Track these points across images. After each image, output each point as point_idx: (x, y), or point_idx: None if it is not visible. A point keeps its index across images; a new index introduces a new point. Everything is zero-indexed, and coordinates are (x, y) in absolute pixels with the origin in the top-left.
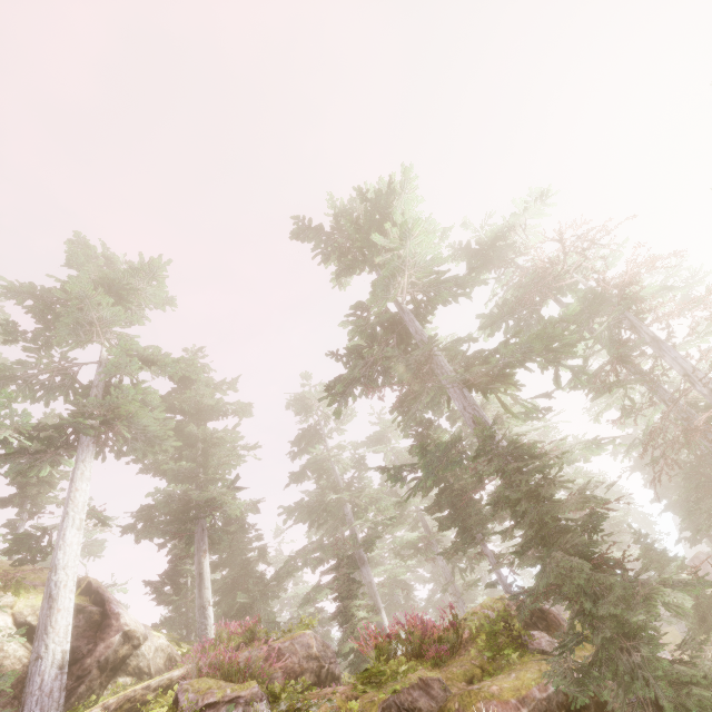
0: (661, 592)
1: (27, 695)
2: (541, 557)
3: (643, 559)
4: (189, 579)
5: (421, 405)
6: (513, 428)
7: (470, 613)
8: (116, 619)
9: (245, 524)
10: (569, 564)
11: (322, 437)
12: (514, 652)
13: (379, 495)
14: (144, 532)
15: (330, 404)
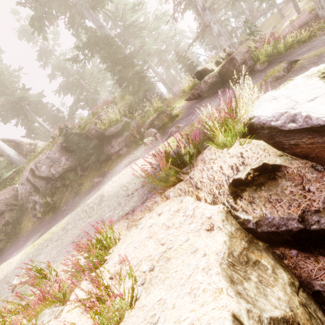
0: (136, 68)
1: (15, 163)
2: (114, 70)
3: (179, 61)
4: (38, 130)
5: (76, 24)
6: (131, 18)
7: (118, 94)
8: (22, 142)
9: (44, 104)
10: (118, 69)
11: (51, 52)
12: (127, 97)
13: (91, 71)
14: (4, 120)
15: (38, 34)
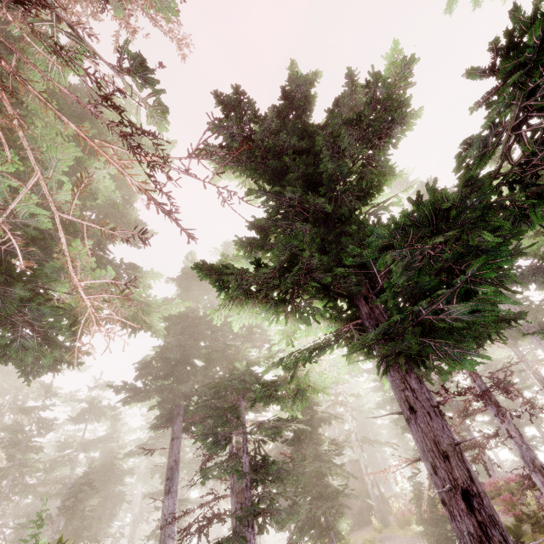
0: None
1: None
2: None
3: None
4: None
5: None
6: None
7: None
8: None
9: None
10: None
11: None
12: None
13: None
14: None
15: None
